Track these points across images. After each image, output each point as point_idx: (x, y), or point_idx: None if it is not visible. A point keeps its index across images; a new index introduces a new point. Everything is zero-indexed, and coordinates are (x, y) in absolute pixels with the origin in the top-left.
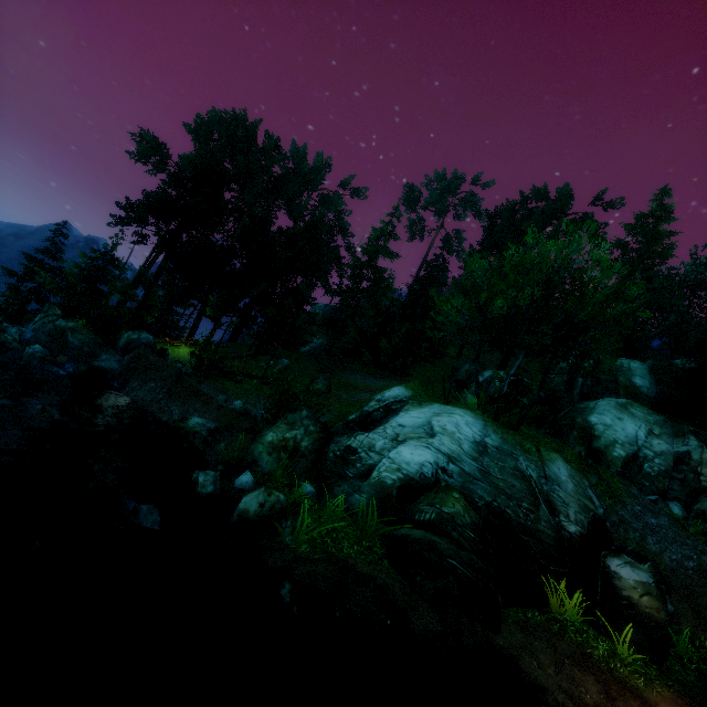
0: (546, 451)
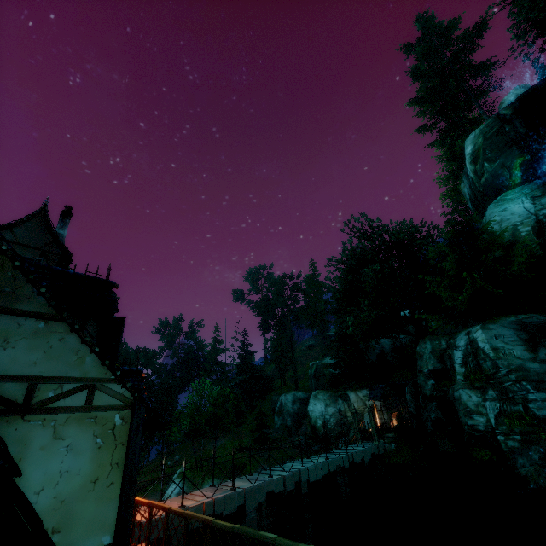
0: (208, 479)
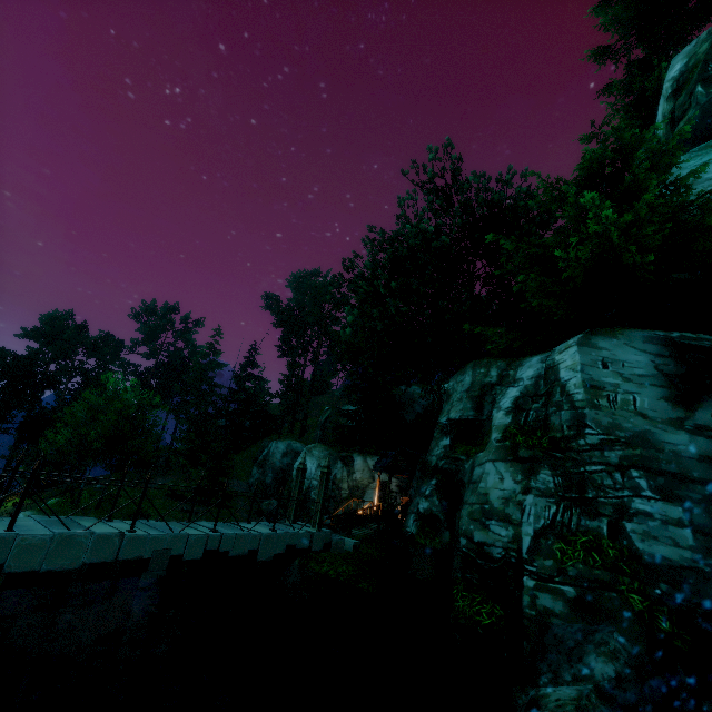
0: None
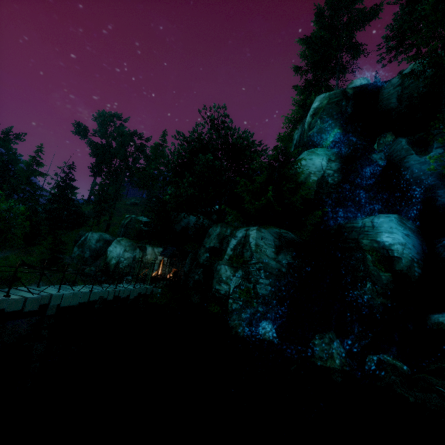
0: None
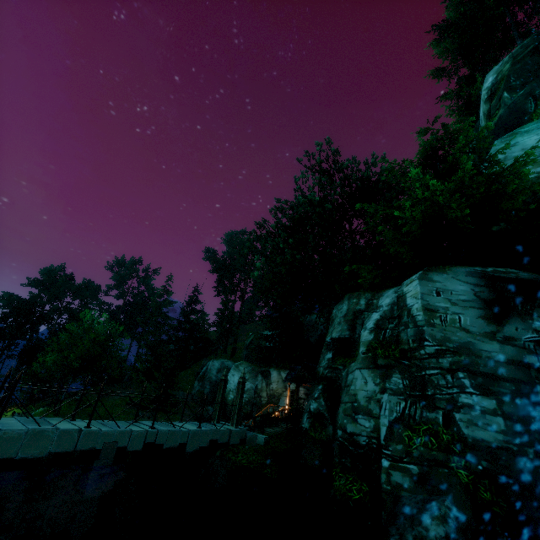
0: None
